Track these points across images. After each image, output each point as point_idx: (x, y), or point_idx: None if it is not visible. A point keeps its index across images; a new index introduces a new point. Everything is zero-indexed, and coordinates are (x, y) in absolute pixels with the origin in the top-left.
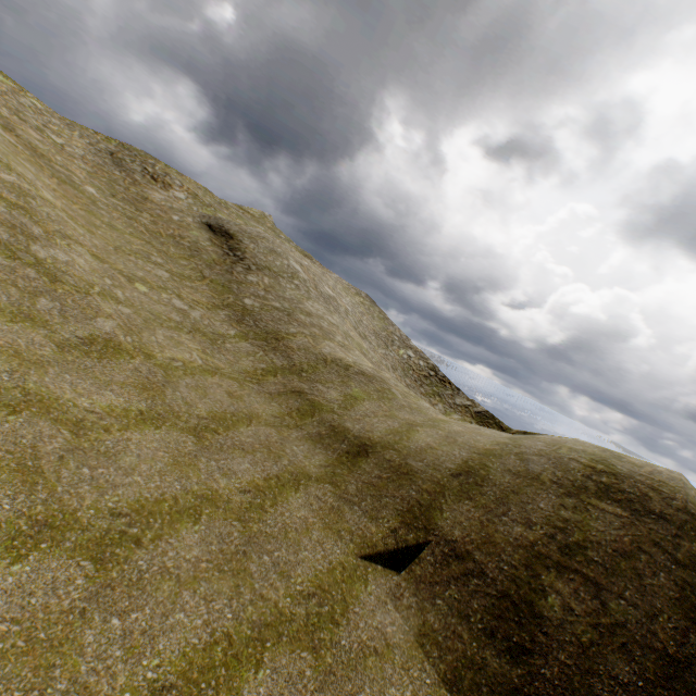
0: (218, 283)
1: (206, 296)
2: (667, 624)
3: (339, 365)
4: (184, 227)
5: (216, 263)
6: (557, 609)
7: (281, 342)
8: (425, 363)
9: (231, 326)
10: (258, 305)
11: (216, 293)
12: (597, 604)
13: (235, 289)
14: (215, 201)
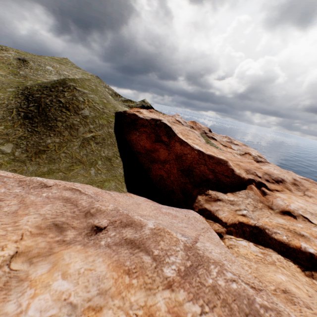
0: (13, 70)
1: (8, 72)
2: (47, 85)
3: (40, 80)
4: (8, 60)
5: (15, 67)
6: (34, 88)
7: (25, 78)
8: (112, 92)
9: (12, 76)
10: (24, 73)
11: (12, 72)
12: (40, 86)
13: (18, 71)
14: (32, 55)
